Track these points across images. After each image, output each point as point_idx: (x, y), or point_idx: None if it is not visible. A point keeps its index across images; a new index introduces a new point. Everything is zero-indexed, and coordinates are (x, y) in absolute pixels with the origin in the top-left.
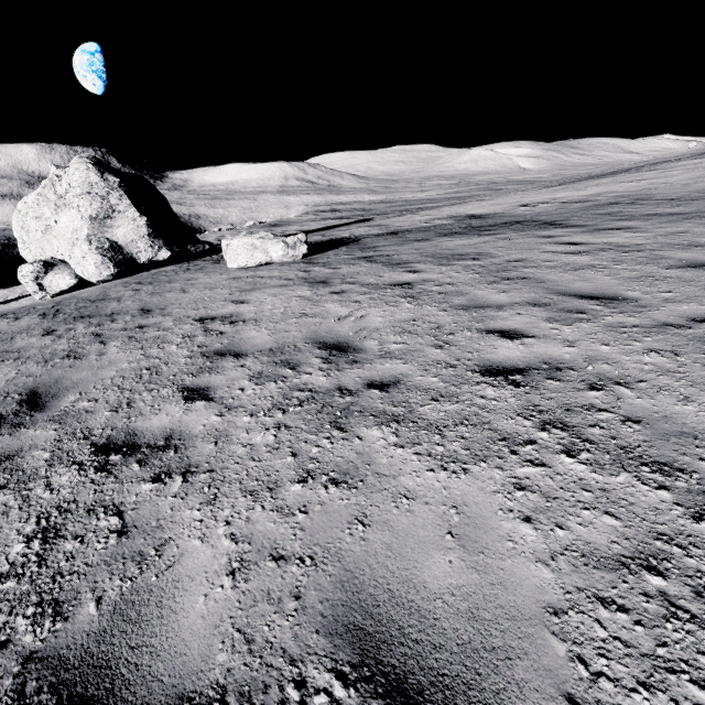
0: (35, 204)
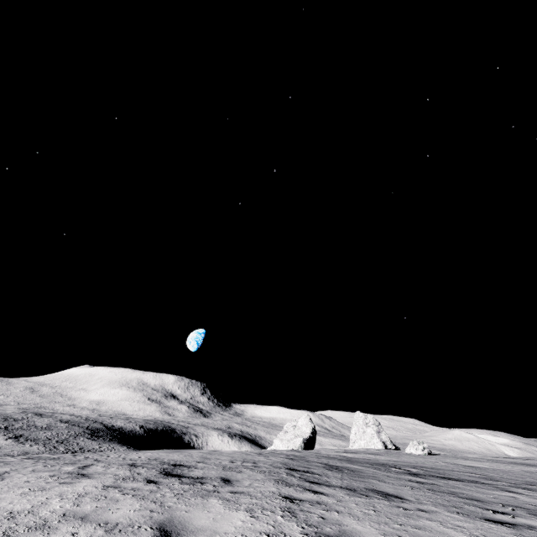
0: (362, 424)
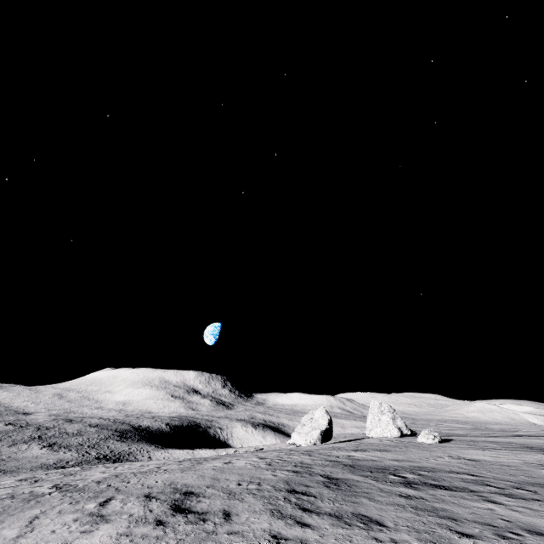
0: (377, 412)
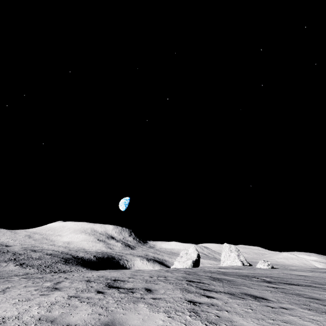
0: (228, 251)
